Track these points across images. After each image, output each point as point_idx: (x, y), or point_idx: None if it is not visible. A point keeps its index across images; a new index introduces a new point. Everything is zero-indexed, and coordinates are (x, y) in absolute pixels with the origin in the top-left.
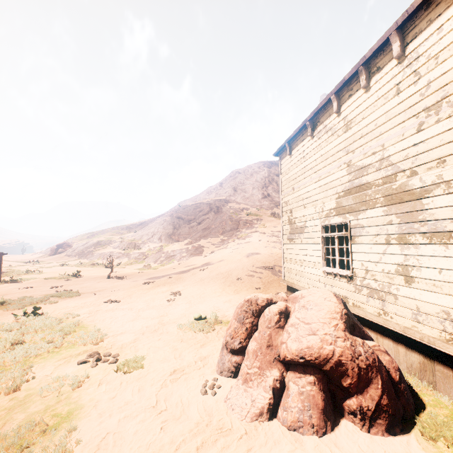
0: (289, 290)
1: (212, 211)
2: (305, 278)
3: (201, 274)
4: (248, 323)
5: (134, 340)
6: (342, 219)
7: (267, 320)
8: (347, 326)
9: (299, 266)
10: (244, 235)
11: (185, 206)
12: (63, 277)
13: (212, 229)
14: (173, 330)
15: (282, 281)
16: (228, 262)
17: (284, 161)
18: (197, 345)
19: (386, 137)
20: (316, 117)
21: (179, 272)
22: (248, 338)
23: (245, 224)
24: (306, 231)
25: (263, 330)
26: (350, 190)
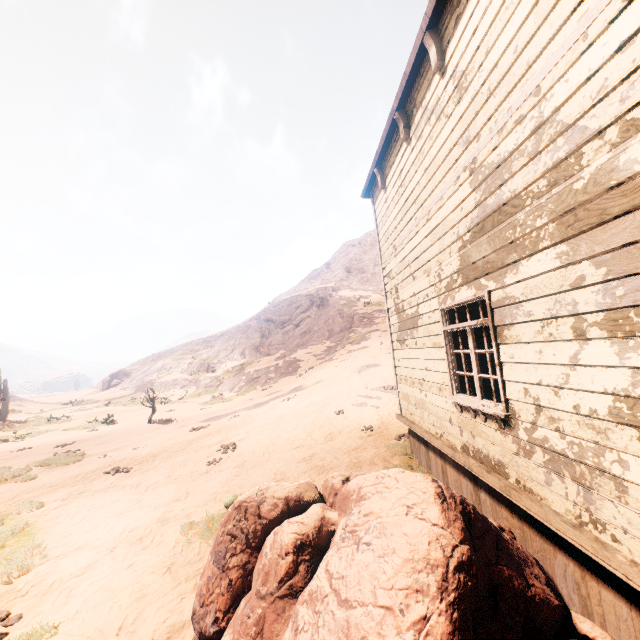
0: (411, 434)
1: (314, 306)
2: (429, 414)
3: (282, 407)
4: (236, 566)
5: (85, 569)
6: (474, 290)
7: (262, 571)
8: (460, 620)
9: (417, 391)
10: (359, 337)
11: (277, 302)
12: (88, 426)
13: (314, 333)
14: (171, 539)
15: (397, 417)
16: (329, 383)
17: (378, 203)
18: (187, 584)
19: (543, 66)
20: (409, 99)
21: (252, 406)
22: (233, 609)
23: (361, 319)
24: (421, 324)
25: (251, 600)
26: (481, 223)
